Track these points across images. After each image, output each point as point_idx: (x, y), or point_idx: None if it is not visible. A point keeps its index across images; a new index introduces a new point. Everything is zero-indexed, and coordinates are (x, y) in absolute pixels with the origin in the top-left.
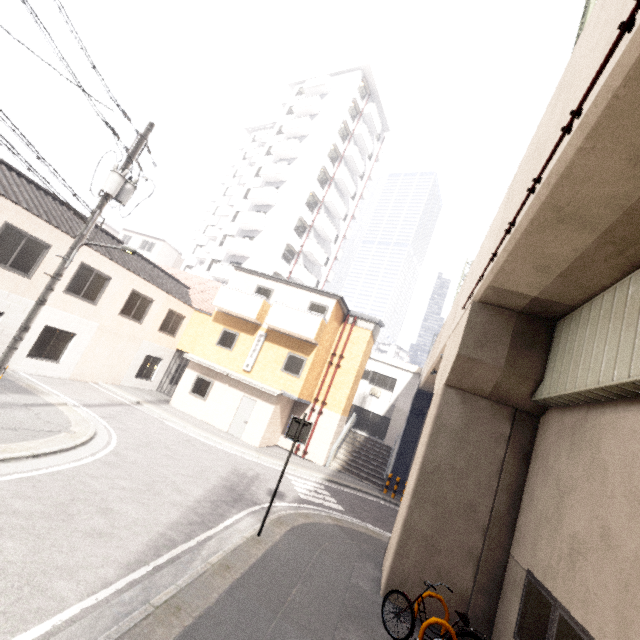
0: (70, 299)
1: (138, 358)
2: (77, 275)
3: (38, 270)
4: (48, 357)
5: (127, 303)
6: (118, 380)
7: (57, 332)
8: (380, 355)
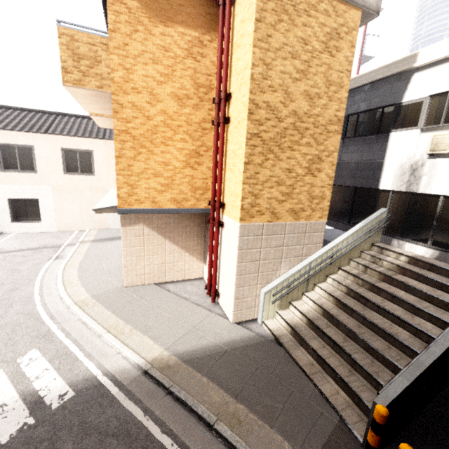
0: (11, 174)
1: None
2: (3, 155)
3: None
4: (32, 219)
5: (67, 162)
6: (105, 225)
7: (25, 201)
8: (446, 40)
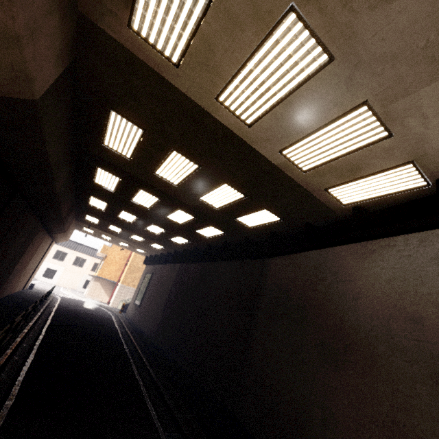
0: (54, 260)
1: (83, 280)
2: (56, 253)
3: None
4: (49, 278)
5: (75, 261)
6: (75, 288)
7: (52, 270)
8: None
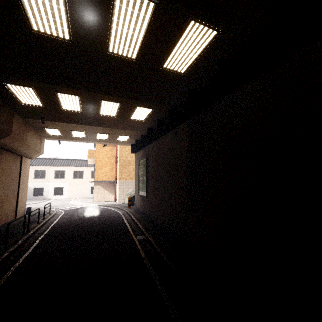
0: (57, 179)
1: (88, 188)
2: (56, 173)
3: (46, 176)
4: (60, 194)
5: (74, 174)
6: (84, 196)
7: (59, 188)
8: None
